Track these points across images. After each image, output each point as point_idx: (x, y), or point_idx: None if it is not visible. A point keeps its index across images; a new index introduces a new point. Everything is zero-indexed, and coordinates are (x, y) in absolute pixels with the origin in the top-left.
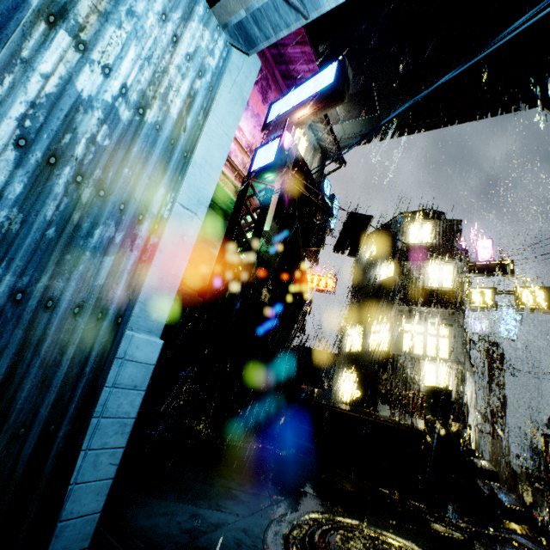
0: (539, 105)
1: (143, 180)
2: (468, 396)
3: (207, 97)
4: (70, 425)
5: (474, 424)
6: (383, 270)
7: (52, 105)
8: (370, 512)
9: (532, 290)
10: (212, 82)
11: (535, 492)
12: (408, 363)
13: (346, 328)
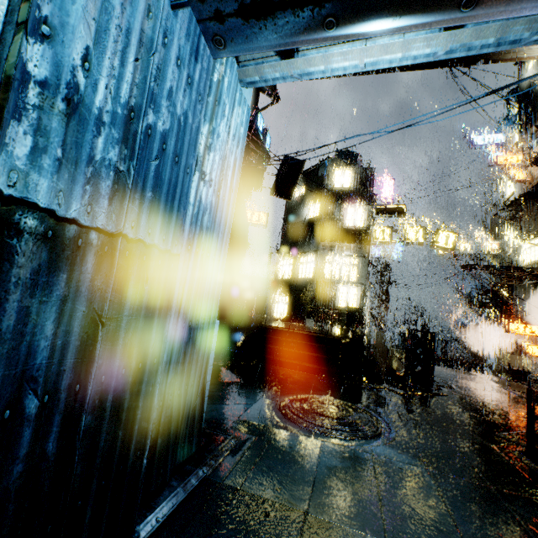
0: (443, 66)
1: (219, 236)
2: (366, 306)
3: (240, 158)
4: (203, 376)
5: (367, 323)
6: (311, 209)
7: (196, 219)
8: (315, 389)
9: (415, 229)
10: (242, 144)
11: (399, 361)
12: (328, 287)
13: (279, 260)
